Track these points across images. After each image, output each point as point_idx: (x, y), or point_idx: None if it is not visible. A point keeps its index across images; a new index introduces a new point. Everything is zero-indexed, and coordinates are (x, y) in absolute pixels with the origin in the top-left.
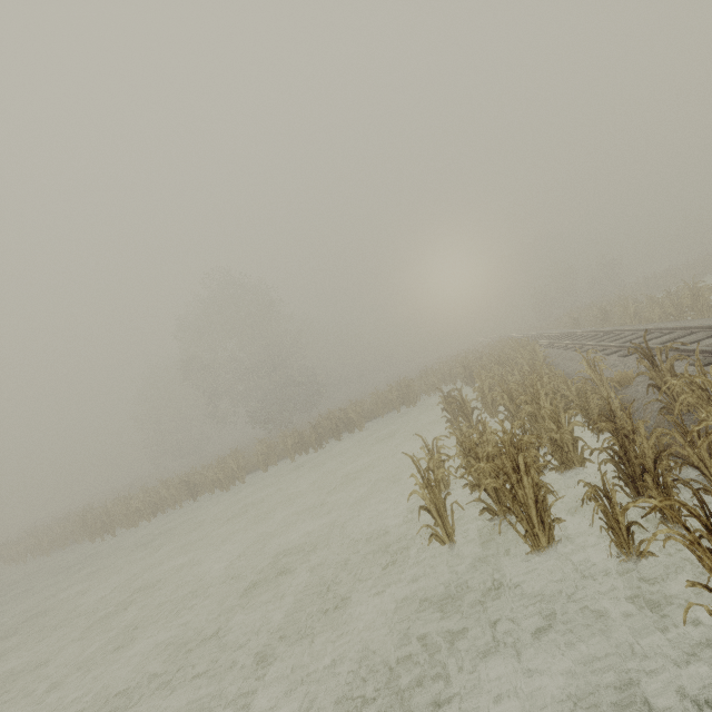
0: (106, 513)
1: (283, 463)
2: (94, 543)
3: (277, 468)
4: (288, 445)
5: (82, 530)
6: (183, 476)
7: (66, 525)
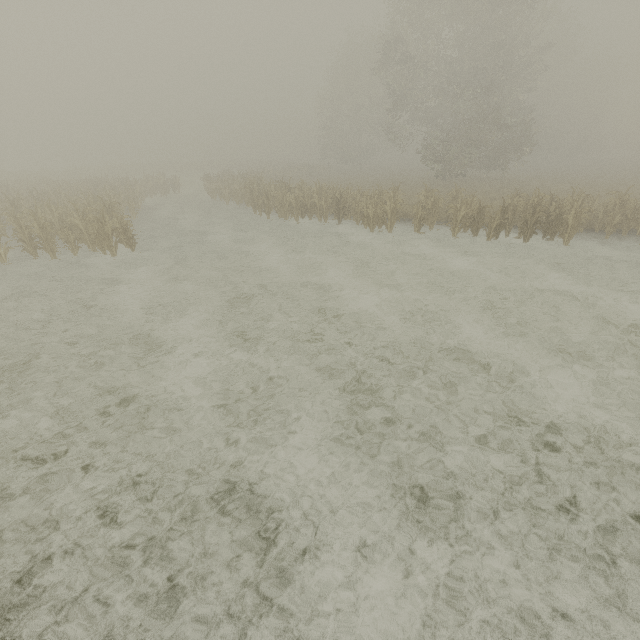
0: (266, 194)
1: (439, 230)
2: (255, 214)
3: (431, 234)
4: (459, 215)
5: (249, 198)
6: (336, 191)
7: (241, 185)
